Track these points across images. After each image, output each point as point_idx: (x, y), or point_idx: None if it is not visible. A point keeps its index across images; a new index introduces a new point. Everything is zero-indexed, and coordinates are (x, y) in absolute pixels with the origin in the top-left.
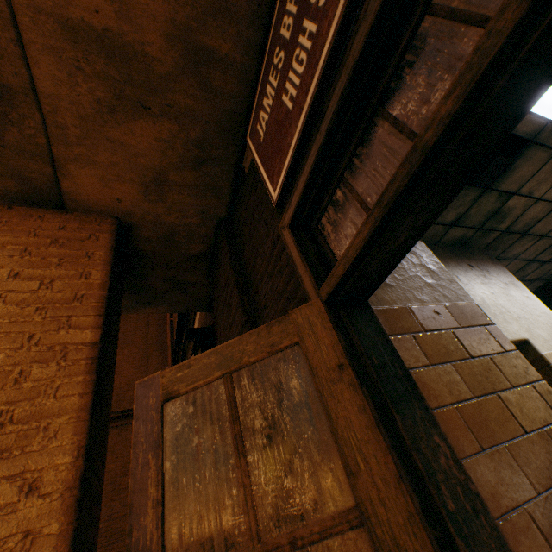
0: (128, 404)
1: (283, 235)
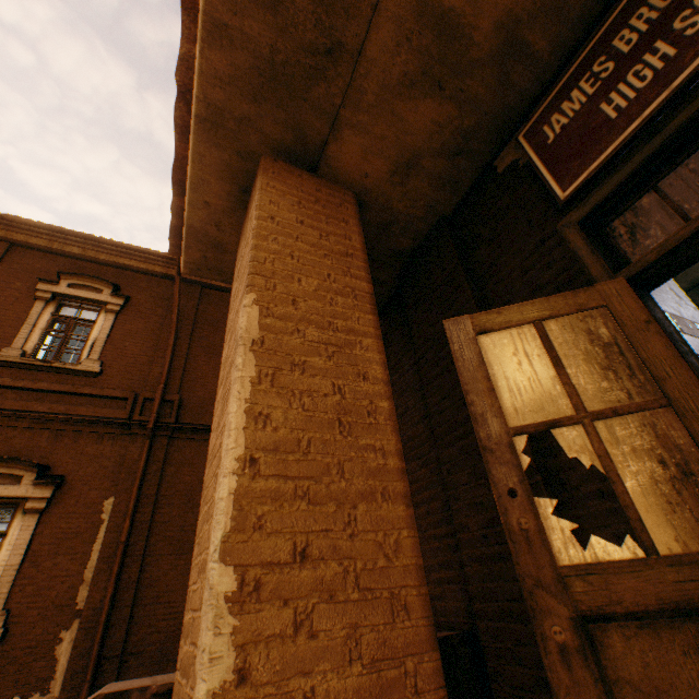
0: (210, 420)
1: (564, 232)
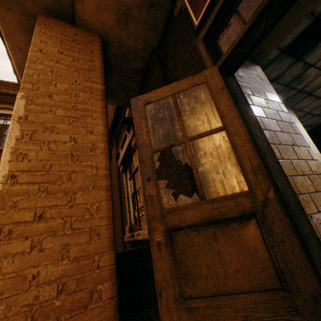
0: None
1: (198, 45)
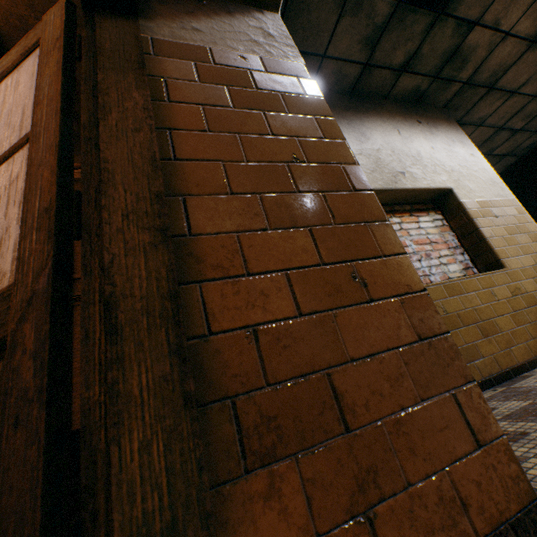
0: None
1: None
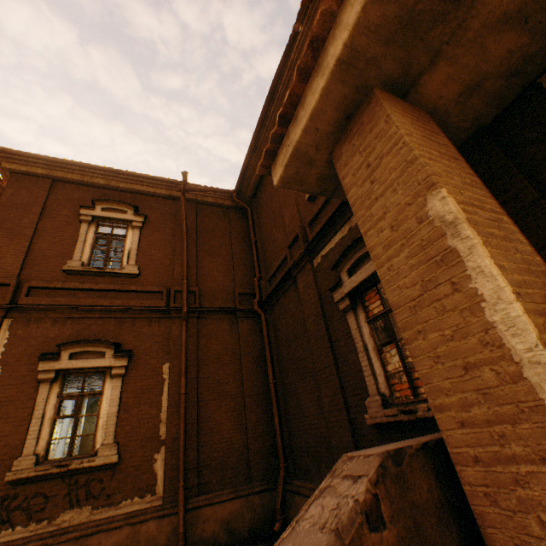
0: (221, 304)
1: None
